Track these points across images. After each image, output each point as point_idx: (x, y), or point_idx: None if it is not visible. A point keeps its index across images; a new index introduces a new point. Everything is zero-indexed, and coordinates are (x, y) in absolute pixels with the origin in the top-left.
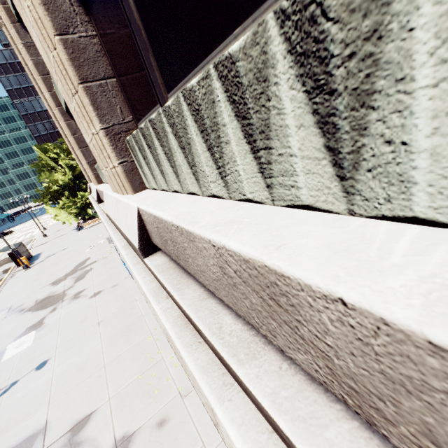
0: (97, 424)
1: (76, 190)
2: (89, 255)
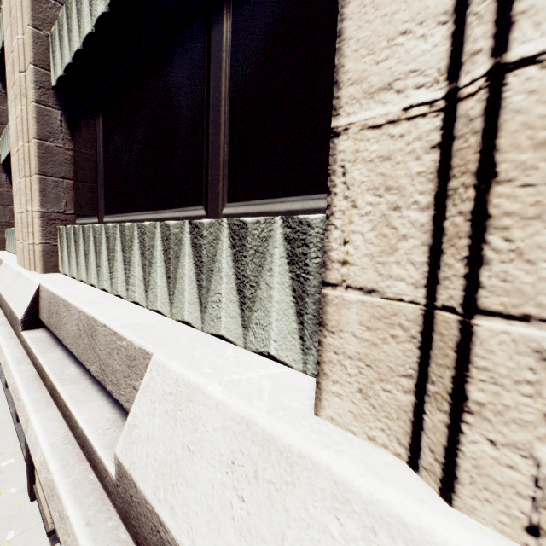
0: None
1: None
2: None
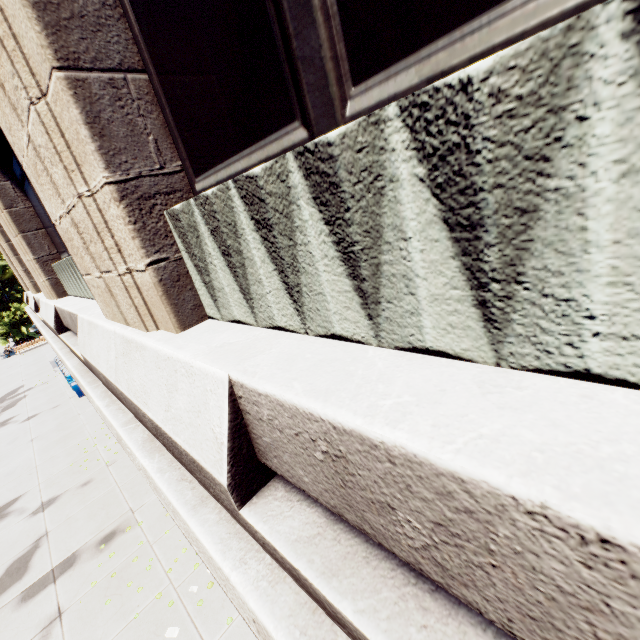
0: (26, 500)
1: (6, 300)
2: (23, 382)
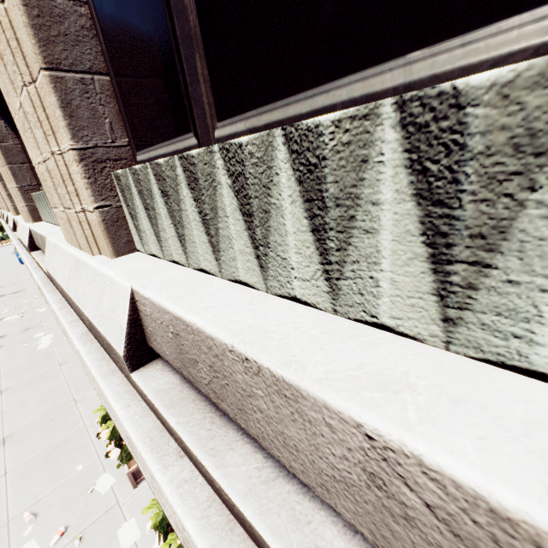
0: None
1: None
2: None
